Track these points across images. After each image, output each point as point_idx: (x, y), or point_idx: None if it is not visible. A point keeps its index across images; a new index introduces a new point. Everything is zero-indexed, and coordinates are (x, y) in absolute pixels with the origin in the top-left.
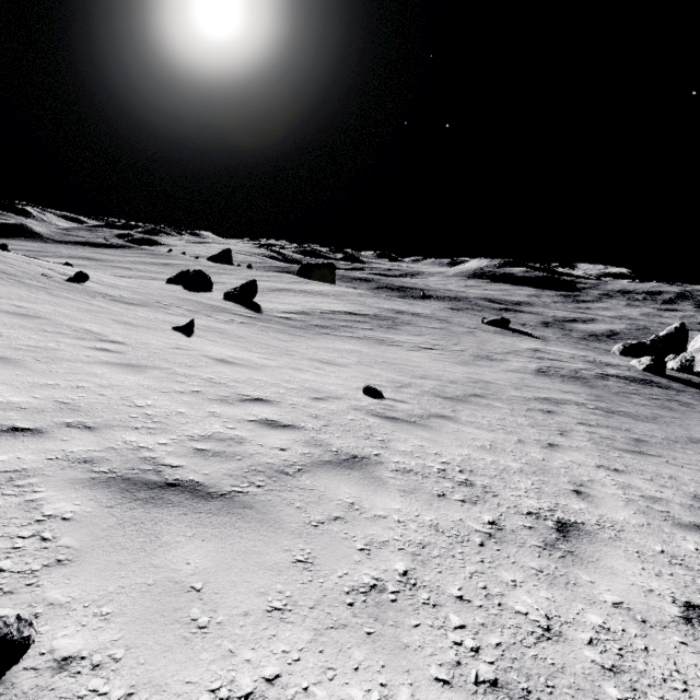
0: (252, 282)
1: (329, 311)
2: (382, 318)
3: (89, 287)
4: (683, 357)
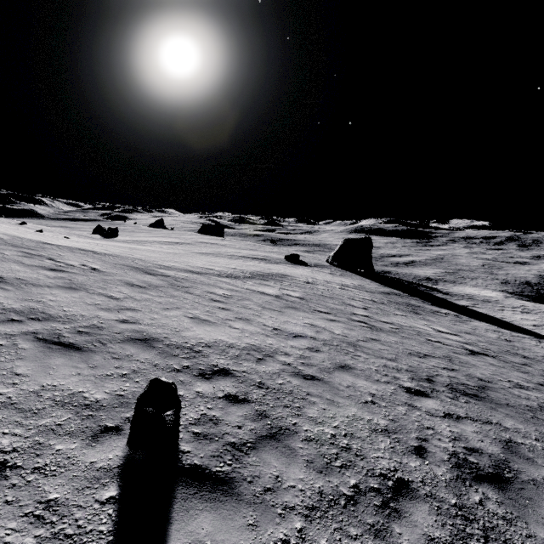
0: (115, 228)
1: (155, 241)
2: (180, 243)
3: (25, 226)
4: (328, 256)
